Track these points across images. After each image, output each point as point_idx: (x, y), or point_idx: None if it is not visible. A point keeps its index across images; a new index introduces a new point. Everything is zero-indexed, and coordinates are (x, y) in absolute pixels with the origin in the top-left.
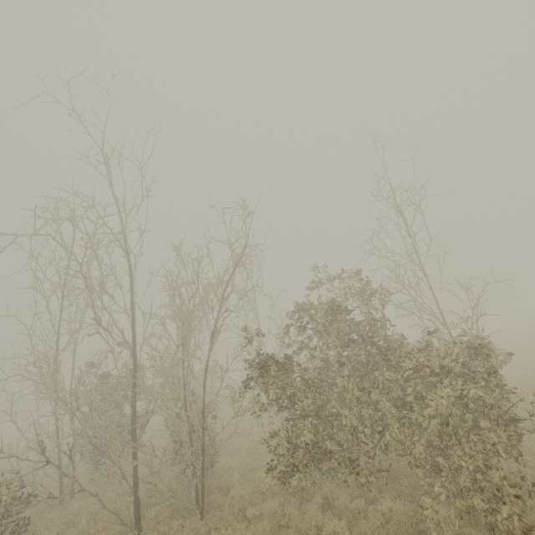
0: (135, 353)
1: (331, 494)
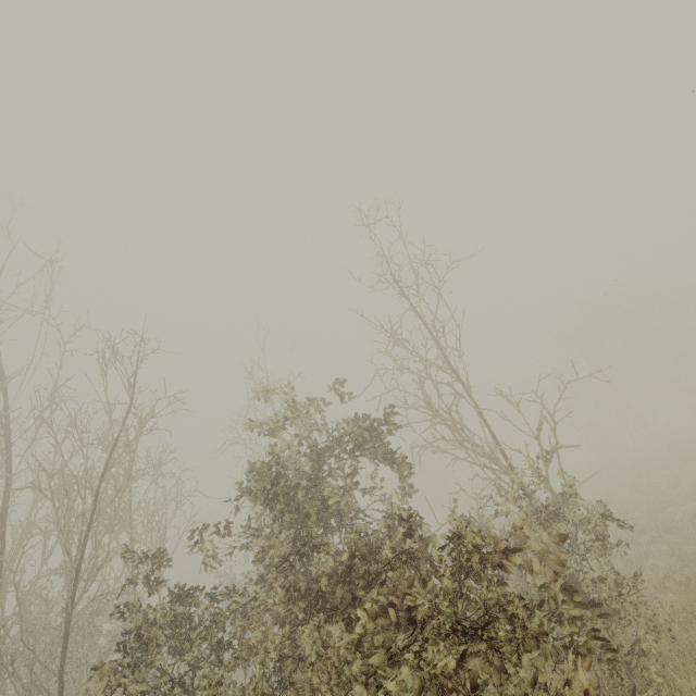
0: None
1: None
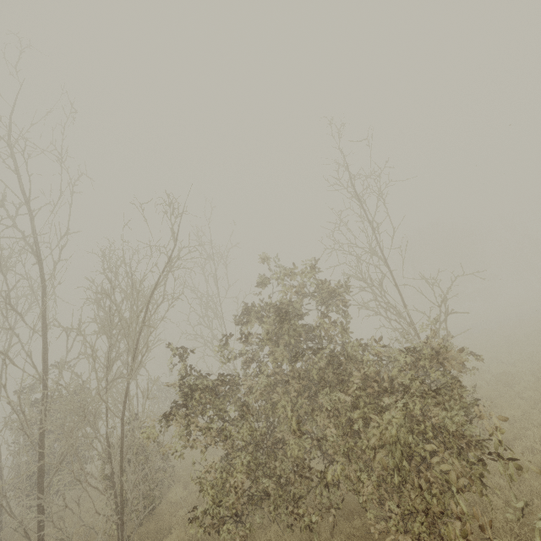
0: (44, 380)
1: (277, 538)
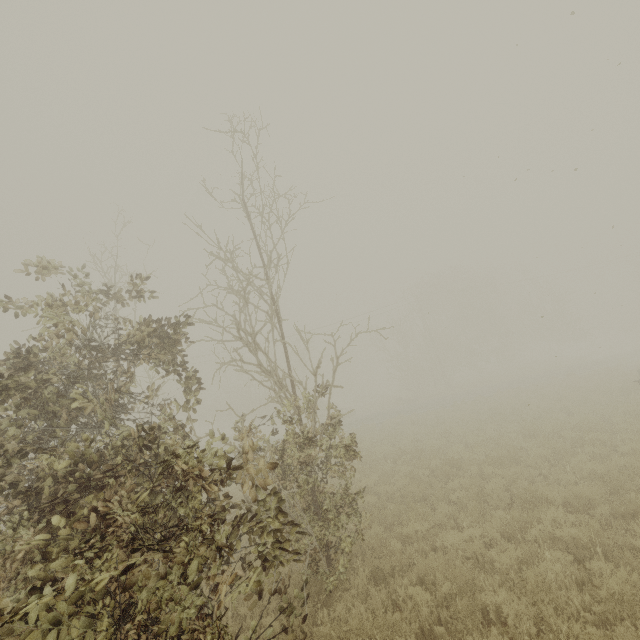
0: None
1: None
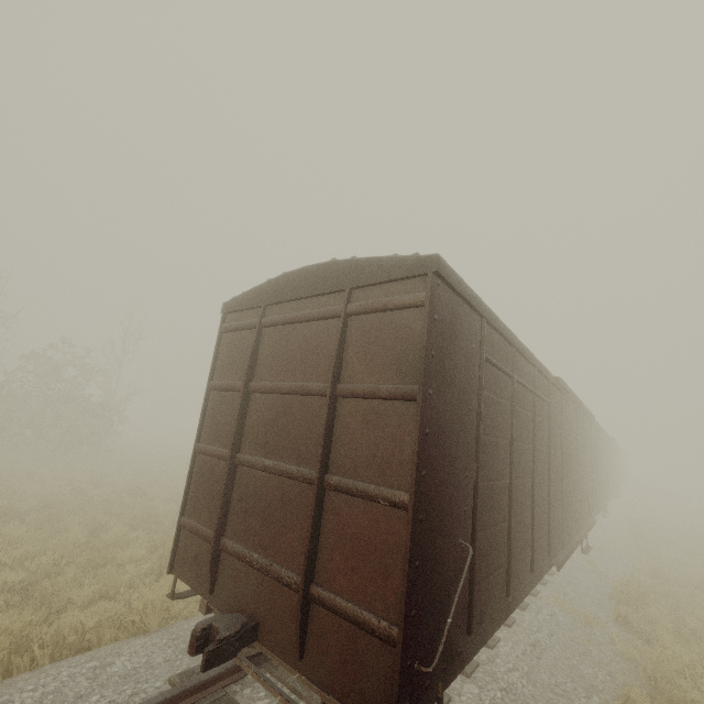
0: None
1: None
